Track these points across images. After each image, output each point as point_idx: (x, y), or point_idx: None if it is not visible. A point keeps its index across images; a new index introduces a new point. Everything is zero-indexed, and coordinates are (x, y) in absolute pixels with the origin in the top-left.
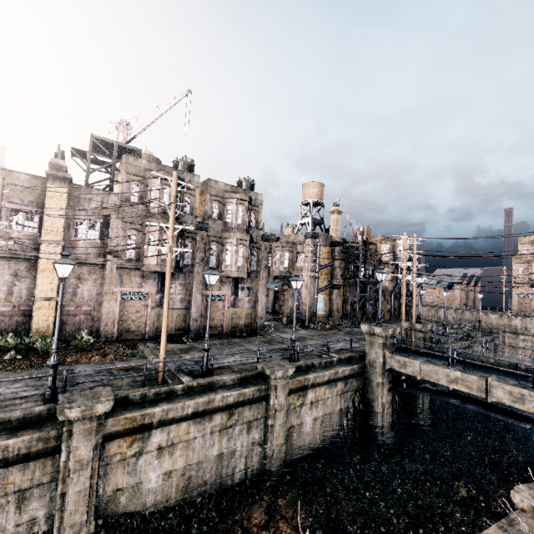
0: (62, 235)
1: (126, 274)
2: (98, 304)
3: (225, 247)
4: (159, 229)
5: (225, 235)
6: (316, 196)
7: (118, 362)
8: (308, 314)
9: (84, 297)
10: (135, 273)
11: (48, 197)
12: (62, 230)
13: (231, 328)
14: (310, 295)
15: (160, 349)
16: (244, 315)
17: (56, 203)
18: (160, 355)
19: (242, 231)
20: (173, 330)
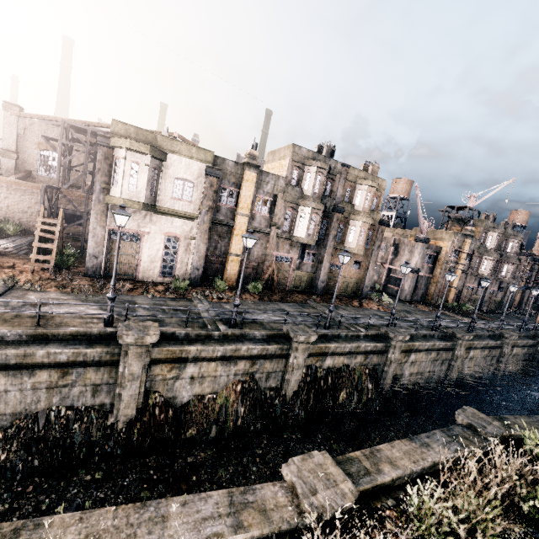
0: (464, 261)
1: (471, 278)
2: (460, 290)
3: (503, 265)
4: (492, 258)
5: (506, 260)
6: (524, 222)
7: (493, 319)
8: (514, 303)
9: (458, 287)
10: (473, 277)
11: (466, 244)
12: (465, 259)
13: (491, 307)
14: (514, 292)
15: (536, 320)
16: (496, 301)
17: (467, 247)
18: (536, 322)
19: (514, 258)
20: (474, 305)
